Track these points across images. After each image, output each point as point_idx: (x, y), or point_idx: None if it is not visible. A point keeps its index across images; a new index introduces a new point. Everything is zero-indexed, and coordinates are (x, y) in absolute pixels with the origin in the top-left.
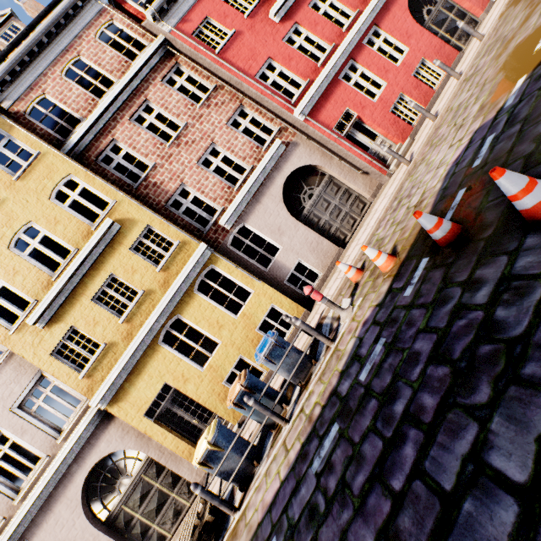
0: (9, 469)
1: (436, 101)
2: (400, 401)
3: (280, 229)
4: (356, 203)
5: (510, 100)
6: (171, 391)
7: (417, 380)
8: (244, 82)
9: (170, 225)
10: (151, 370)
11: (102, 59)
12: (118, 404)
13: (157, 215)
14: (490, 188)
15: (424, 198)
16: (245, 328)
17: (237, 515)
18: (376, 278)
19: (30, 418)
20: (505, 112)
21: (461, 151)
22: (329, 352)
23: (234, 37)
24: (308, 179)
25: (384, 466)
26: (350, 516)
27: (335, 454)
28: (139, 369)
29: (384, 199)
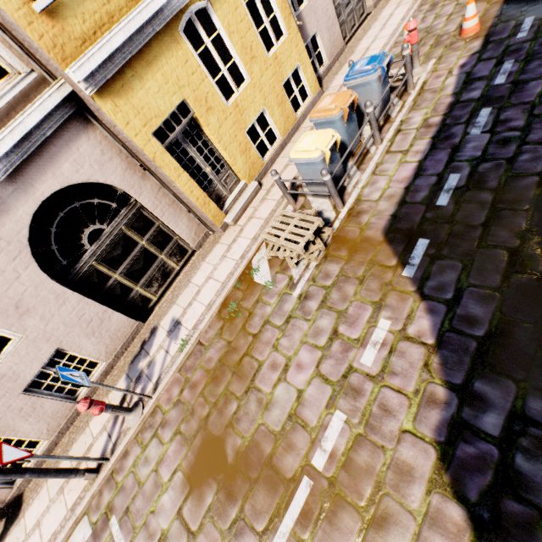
0: None
1: None
2: None
3: None
4: (360, 4)
5: None
6: (189, 116)
7: None
8: None
9: None
10: (167, 69)
11: None
12: (114, 100)
13: None
14: None
15: None
16: (274, 76)
17: (344, 209)
18: (450, 45)
19: None
20: None
21: None
22: (409, 96)
23: None
24: None
25: None
26: None
27: (503, 116)
28: (148, 57)
29: (401, 6)
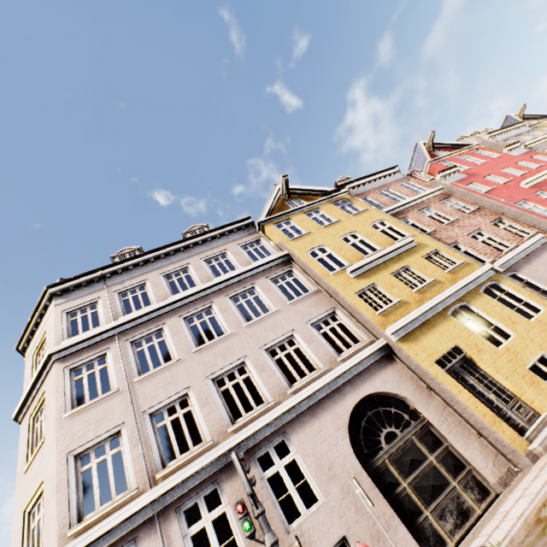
0: (288, 366)
1: None
2: None
3: None
4: None
5: None
6: (462, 354)
7: None
8: (506, 205)
9: (456, 251)
10: (441, 330)
11: (402, 191)
12: (408, 343)
13: (445, 244)
14: None
15: None
16: (543, 331)
17: None
18: None
19: (317, 334)
20: None
21: None
22: None
23: (494, 190)
24: None
25: None
26: None
27: None
28: (429, 326)
29: None
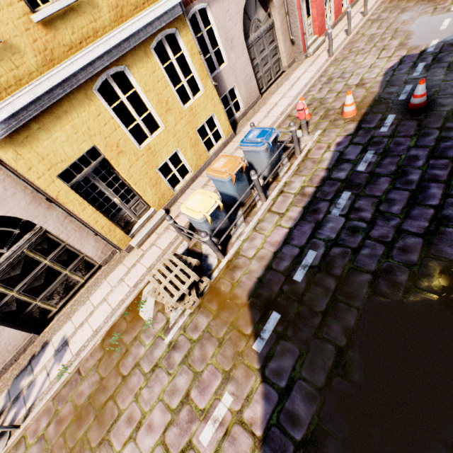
0: None
1: (340, 21)
2: (413, 175)
3: (232, 42)
4: (276, 64)
5: (430, 49)
6: (99, 159)
7: (423, 166)
8: None
9: None
10: (77, 122)
11: None
12: (16, 149)
13: None
14: (437, 89)
15: (366, 82)
16: (189, 124)
17: (225, 259)
18: (334, 121)
19: None
20: (429, 54)
21: (395, 64)
22: (296, 160)
23: None
24: (260, 9)
25: (417, 199)
26: (399, 221)
27: (358, 204)
28: (58, 112)
29: (307, 73)
